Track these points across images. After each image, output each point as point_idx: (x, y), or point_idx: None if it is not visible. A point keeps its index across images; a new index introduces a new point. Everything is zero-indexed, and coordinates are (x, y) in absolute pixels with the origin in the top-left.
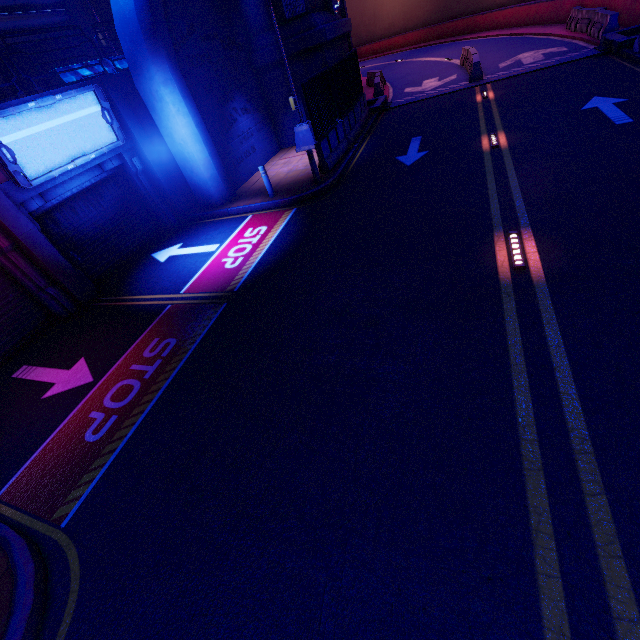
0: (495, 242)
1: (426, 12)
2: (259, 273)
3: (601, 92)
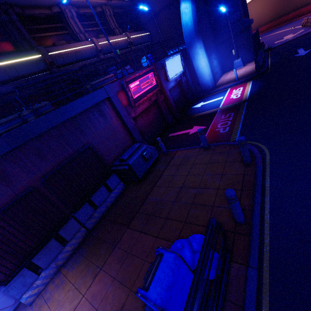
0: None
1: (269, 16)
2: (254, 94)
3: None
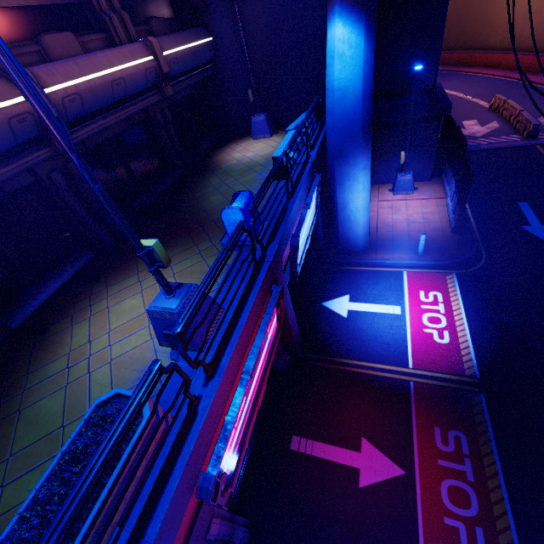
0: None
1: None
2: (488, 358)
3: None
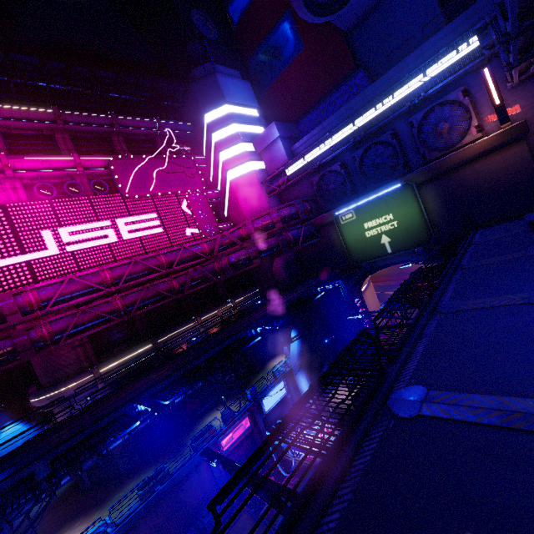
0: None
1: None
2: None
3: None
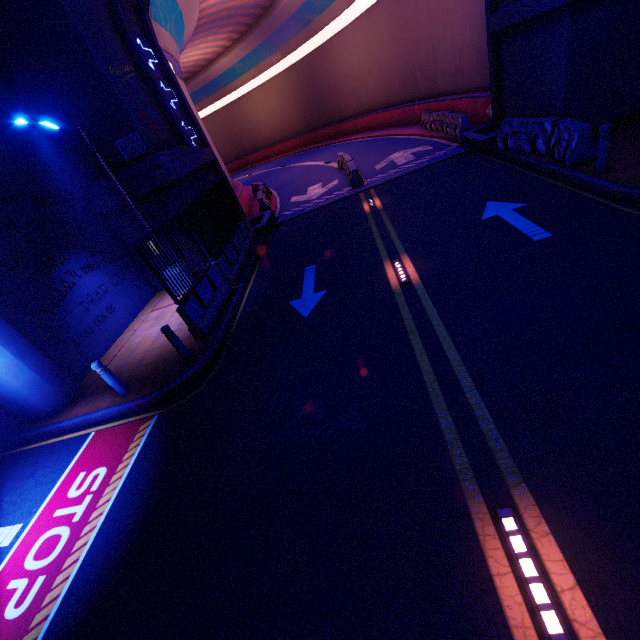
0: (481, 540)
1: (298, 124)
2: None
3: (491, 195)
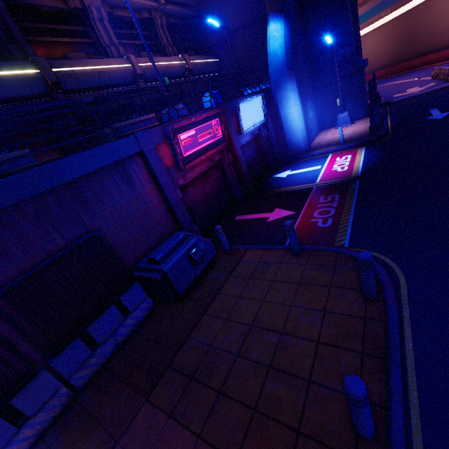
0: None
1: (386, 60)
2: (369, 168)
3: None
